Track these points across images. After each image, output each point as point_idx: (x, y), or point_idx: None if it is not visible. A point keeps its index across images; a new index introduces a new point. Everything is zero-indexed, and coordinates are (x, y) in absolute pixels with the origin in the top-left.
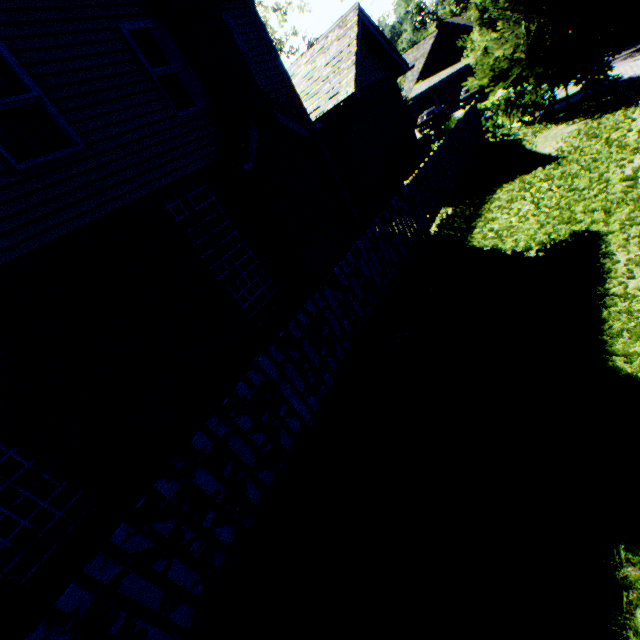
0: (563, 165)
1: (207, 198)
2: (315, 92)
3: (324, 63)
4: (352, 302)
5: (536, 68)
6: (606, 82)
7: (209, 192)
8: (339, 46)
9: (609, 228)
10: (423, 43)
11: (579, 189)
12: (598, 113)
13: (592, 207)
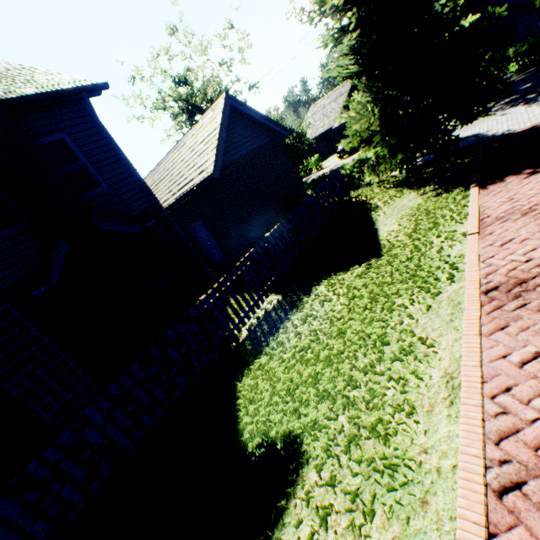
0: (371, 270)
1: (10, 315)
2: (193, 164)
3: (201, 139)
4: (59, 492)
5: (390, 139)
6: (474, 136)
7: (13, 309)
8: (211, 127)
9: (317, 445)
10: (347, 81)
11: (346, 335)
12: (444, 184)
13: (330, 386)
